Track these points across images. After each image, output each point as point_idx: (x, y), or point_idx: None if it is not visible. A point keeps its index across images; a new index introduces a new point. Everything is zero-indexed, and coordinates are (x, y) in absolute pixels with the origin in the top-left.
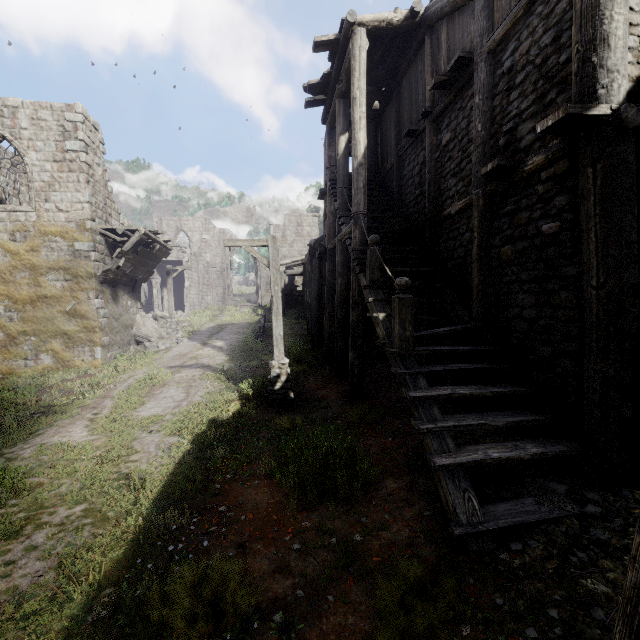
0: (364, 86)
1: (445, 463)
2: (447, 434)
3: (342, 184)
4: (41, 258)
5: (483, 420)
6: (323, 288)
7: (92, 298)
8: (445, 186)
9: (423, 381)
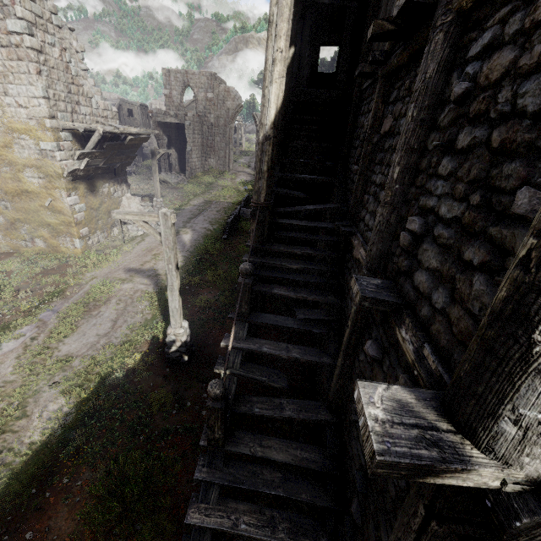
0: None
1: None
2: None
3: None
4: (15, 155)
5: None
6: None
7: (64, 196)
8: (365, 201)
9: (216, 491)
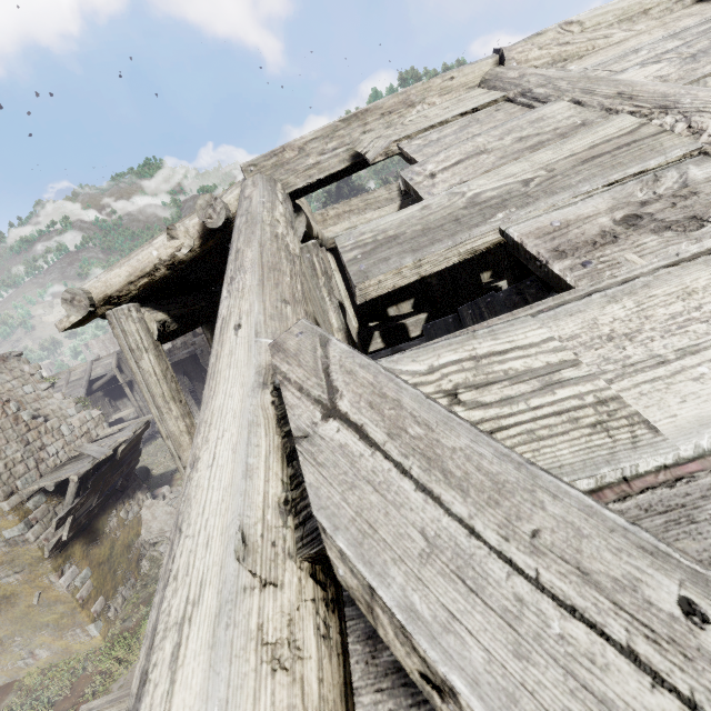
0: (178, 427)
1: None
2: None
3: None
4: None
5: None
6: None
7: (55, 580)
8: None
9: None
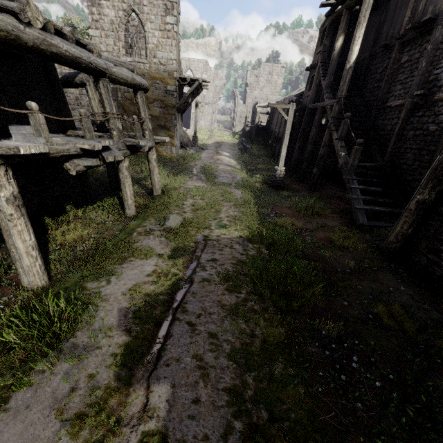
0: (368, 15)
1: (359, 207)
2: (361, 201)
3: (331, 71)
4: (150, 93)
5: (375, 199)
6: (295, 130)
7: (173, 119)
8: (394, 88)
9: (356, 183)
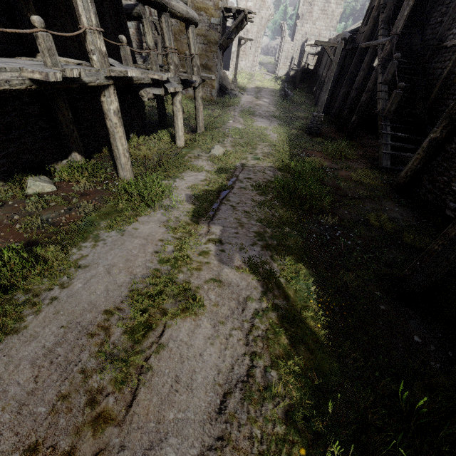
0: None
1: (385, 152)
2: (389, 146)
3: (393, 1)
4: None
5: (404, 145)
6: (342, 74)
7: (215, 58)
8: (455, 25)
9: (389, 129)
